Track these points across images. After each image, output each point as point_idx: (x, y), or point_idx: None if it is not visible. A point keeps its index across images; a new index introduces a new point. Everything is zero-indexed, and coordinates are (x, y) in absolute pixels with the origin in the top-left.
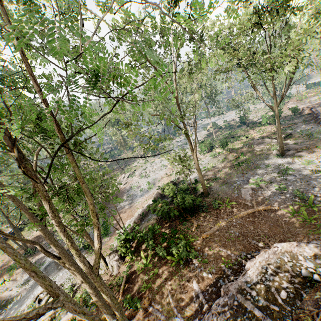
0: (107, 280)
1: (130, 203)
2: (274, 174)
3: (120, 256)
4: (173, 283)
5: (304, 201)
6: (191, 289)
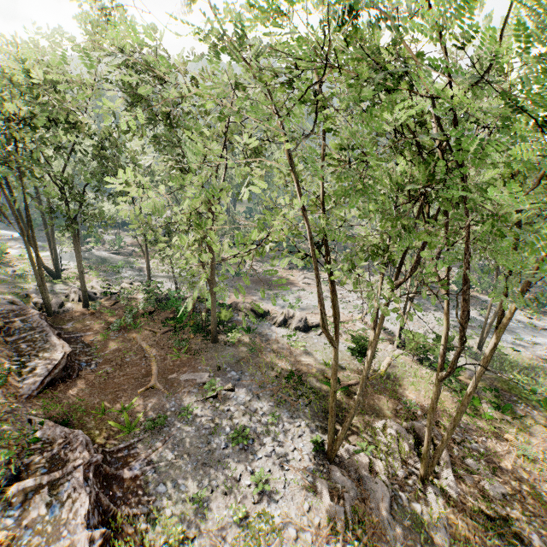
0: (137, 300)
1: (261, 299)
2: (244, 420)
3: (150, 298)
4: (100, 323)
5: (146, 430)
6: (88, 331)
